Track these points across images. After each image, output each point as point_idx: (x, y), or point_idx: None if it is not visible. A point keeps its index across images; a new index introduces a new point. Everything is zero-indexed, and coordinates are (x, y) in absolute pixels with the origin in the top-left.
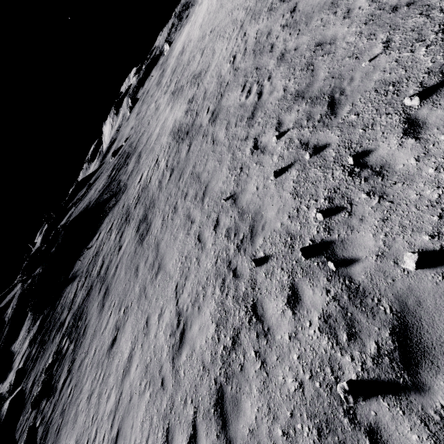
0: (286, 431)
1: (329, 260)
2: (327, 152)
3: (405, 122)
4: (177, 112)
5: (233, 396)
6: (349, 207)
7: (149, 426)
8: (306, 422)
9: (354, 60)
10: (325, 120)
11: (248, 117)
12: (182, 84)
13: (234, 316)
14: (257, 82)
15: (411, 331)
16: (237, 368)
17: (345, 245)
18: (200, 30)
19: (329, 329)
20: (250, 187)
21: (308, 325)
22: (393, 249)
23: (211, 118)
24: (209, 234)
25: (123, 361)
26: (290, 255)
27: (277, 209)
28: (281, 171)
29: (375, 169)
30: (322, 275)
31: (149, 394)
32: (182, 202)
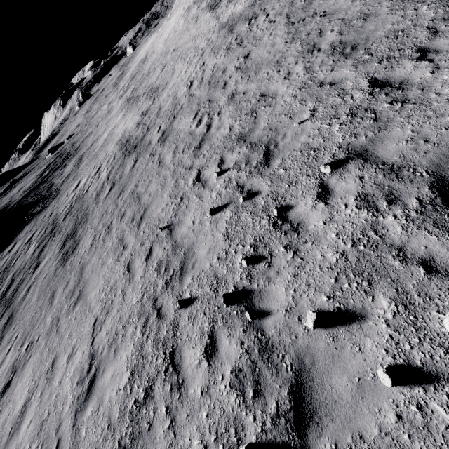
0: None
1: (247, 310)
2: (258, 199)
3: (319, 186)
4: (128, 121)
5: None
6: (269, 257)
7: None
8: None
9: (288, 118)
10: (260, 168)
11: (195, 146)
12: (139, 94)
13: (151, 363)
14: (208, 114)
15: (305, 390)
16: (145, 426)
17: (262, 296)
18: (164, 45)
19: (238, 385)
20: (187, 220)
21: (220, 378)
22: (299, 305)
23: (161, 138)
24: (140, 264)
25: (13, 414)
26: (214, 300)
27: (209, 249)
28: (217, 209)
29: (293, 225)
30: (240, 325)
31: None
32: (118, 222)
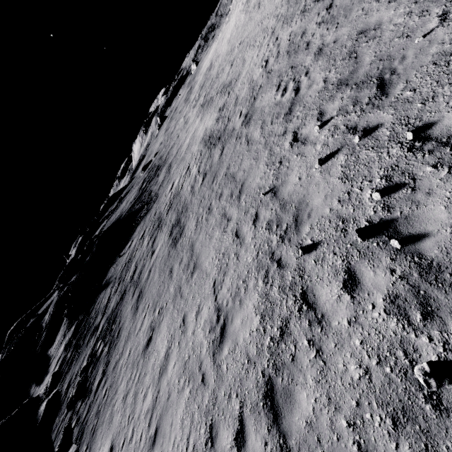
0: (352, 422)
1: (392, 239)
2: (379, 132)
3: None
4: (207, 121)
5: (285, 388)
6: (411, 182)
7: (190, 423)
8: (377, 411)
9: (404, 39)
10: (375, 101)
11: (284, 113)
12: (212, 96)
13: (280, 306)
14: (293, 80)
15: None
16: (288, 358)
17: (410, 222)
18: (228, 45)
19: (397, 310)
20: (292, 178)
21: (371, 307)
22: None
23: (245, 121)
24: (248, 228)
25: (159, 359)
26: (343, 239)
27: (325, 196)
28: (326, 158)
29: (441, 140)
30: (384, 254)
31: (189, 391)
32: (217, 202)
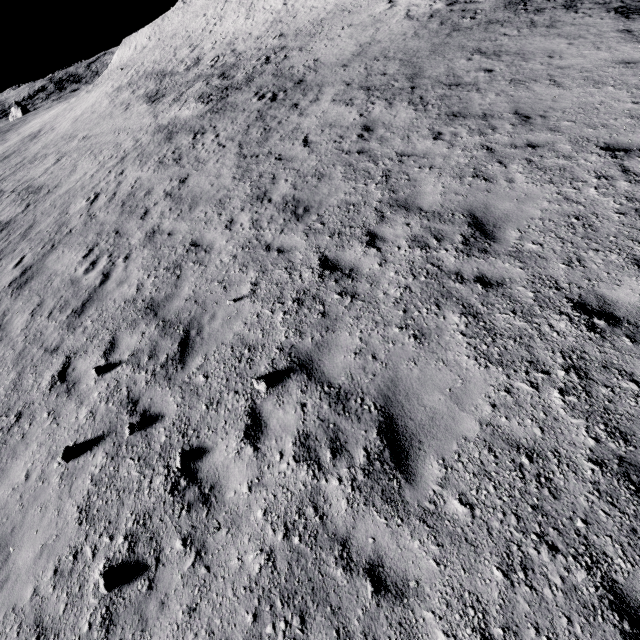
0: None
1: None
2: (156, 430)
3: (250, 414)
4: None
5: None
6: (154, 566)
7: None
8: None
9: (222, 289)
10: (170, 368)
11: (74, 309)
12: (4, 189)
13: None
14: (110, 255)
15: None
16: None
17: None
18: (71, 125)
19: None
20: (16, 469)
21: None
22: None
23: (18, 281)
24: None
25: None
26: None
27: (42, 546)
28: (81, 447)
29: (204, 489)
30: None
31: None
32: None
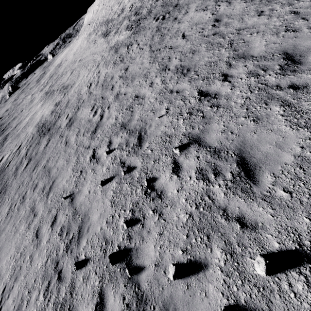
0: None
1: (128, 267)
2: (134, 172)
3: (173, 163)
4: (45, 109)
5: None
6: (143, 220)
7: None
8: None
9: (152, 113)
10: (135, 148)
11: (92, 131)
12: (54, 89)
13: None
14: (101, 107)
15: None
16: None
17: (138, 254)
18: (73, 56)
19: None
20: (85, 190)
21: None
22: (164, 260)
23: (68, 124)
24: (47, 230)
25: None
26: (103, 259)
27: (100, 214)
28: (106, 181)
29: (158, 193)
30: (122, 281)
31: None
32: (31, 193)
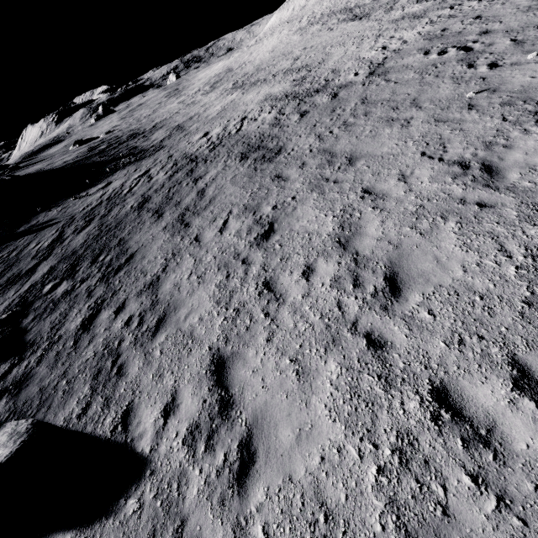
0: None
1: None
2: None
3: None
4: (267, 90)
5: None
6: None
7: (491, 238)
8: None
9: None
10: None
11: (458, 60)
12: (261, 79)
13: None
14: (454, 47)
15: None
16: None
17: None
18: (272, 53)
19: None
20: (518, 80)
21: None
22: None
23: (373, 75)
24: (464, 113)
25: (324, 234)
26: None
27: None
28: None
29: None
30: None
31: (454, 223)
32: (362, 117)
